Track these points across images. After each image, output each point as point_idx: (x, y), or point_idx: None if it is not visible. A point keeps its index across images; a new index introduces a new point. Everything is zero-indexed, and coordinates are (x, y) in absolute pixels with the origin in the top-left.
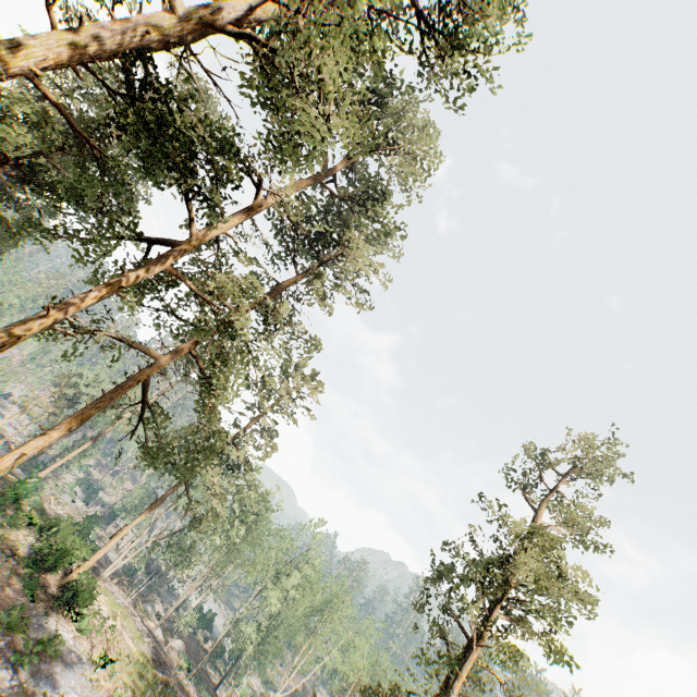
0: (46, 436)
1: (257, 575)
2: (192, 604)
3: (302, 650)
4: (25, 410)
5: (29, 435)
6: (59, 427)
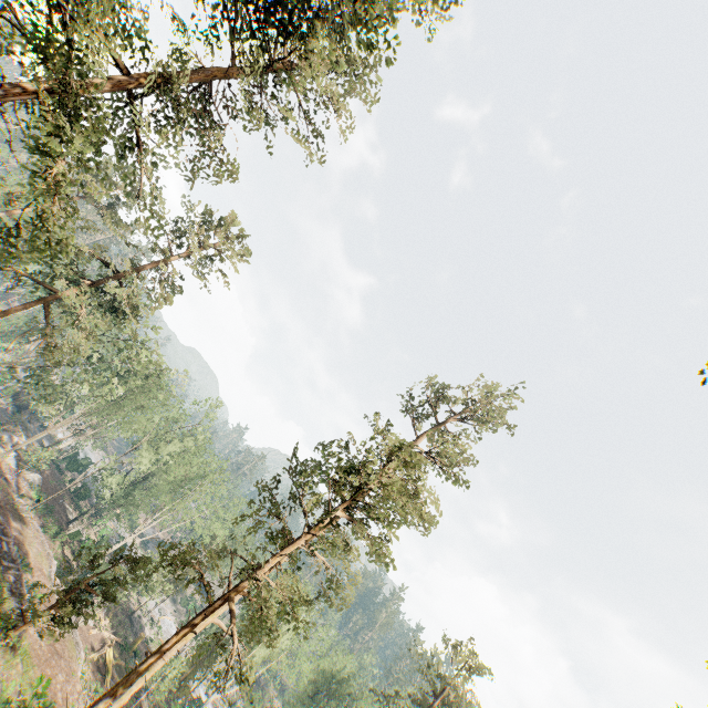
0: None
1: (132, 433)
2: (59, 446)
3: (164, 510)
4: None
5: None
6: None
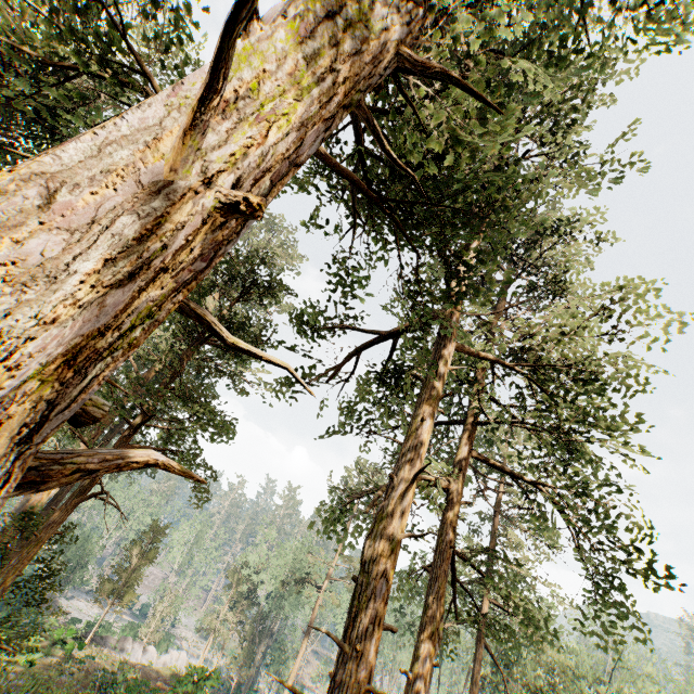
0: (418, 684)
1: None
2: None
3: None
4: (213, 632)
5: (228, 660)
6: (423, 659)
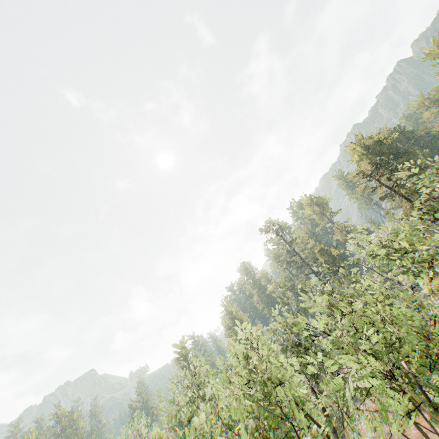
0: None
1: None
2: None
3: None
4: None
5: None
6: None
